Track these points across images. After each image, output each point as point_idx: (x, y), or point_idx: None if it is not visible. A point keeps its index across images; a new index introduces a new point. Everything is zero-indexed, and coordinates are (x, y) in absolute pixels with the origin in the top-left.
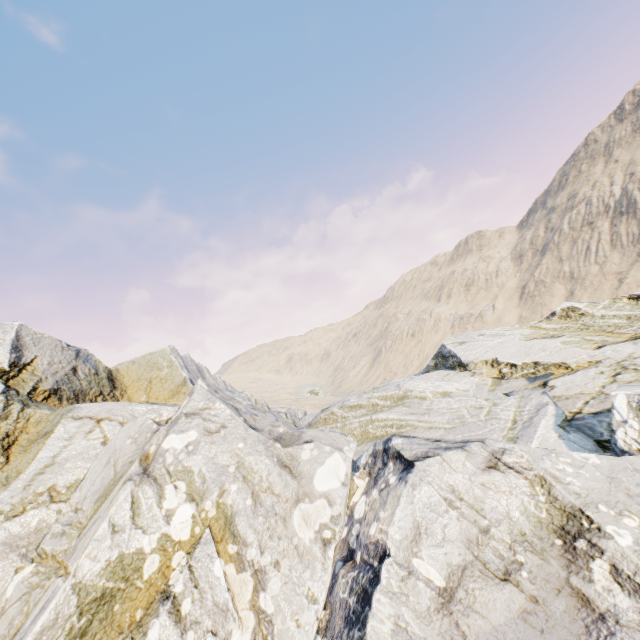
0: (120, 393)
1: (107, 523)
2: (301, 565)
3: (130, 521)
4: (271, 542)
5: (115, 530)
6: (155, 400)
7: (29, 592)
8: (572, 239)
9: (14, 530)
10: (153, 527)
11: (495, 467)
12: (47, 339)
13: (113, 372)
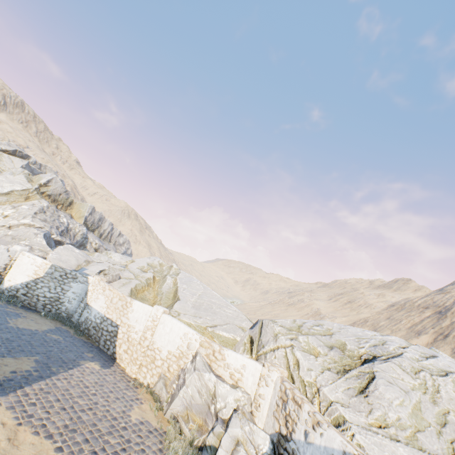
0: (70, 208)
1: (1, 206)
2: (4, 223)
3: (3, 208)
4: (7, 220)
5: (1, 207)
6: (76, 216)
7: None
8: (410, 310)
9: None
10: (4, 210)
11: (36, 234)
12: (60, 183)
13: (74, 202)
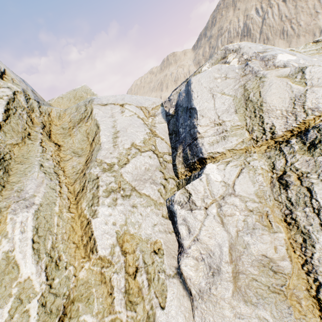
0: None
1: None
2: None
3: None
4: None
5: None
6: None
7: (246, 166)
8: None
9: (132, 172)
10: None
11: None
12: None
13: (50, 105)
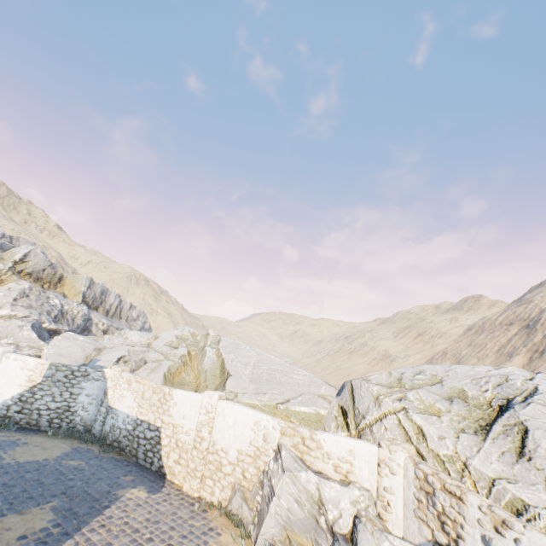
0: (61, 285)
1: None
2: None
3: None
4: None
5: None
6: (70, 294)
7: None
8: (492, 331)
9: None
10: None
11: (20, 327)
12: (41, 256)
13: (64, 277)
